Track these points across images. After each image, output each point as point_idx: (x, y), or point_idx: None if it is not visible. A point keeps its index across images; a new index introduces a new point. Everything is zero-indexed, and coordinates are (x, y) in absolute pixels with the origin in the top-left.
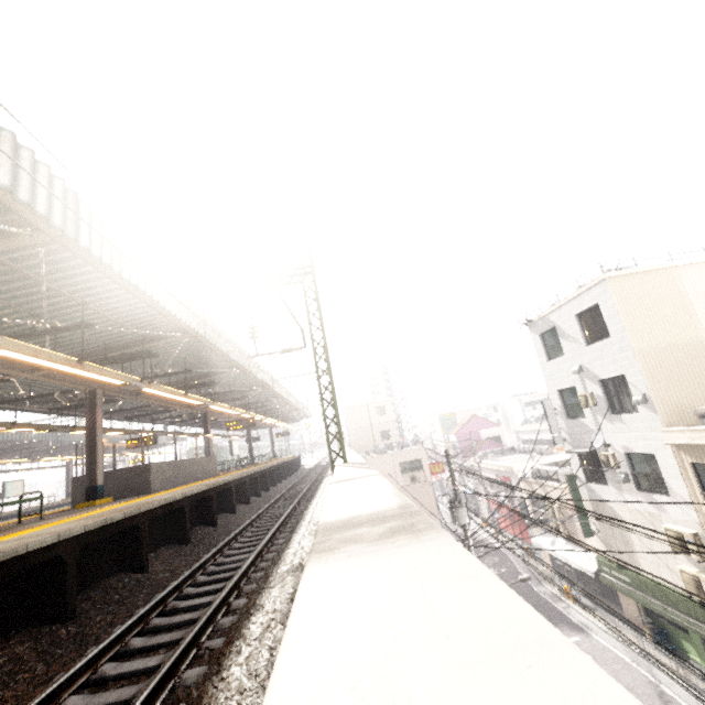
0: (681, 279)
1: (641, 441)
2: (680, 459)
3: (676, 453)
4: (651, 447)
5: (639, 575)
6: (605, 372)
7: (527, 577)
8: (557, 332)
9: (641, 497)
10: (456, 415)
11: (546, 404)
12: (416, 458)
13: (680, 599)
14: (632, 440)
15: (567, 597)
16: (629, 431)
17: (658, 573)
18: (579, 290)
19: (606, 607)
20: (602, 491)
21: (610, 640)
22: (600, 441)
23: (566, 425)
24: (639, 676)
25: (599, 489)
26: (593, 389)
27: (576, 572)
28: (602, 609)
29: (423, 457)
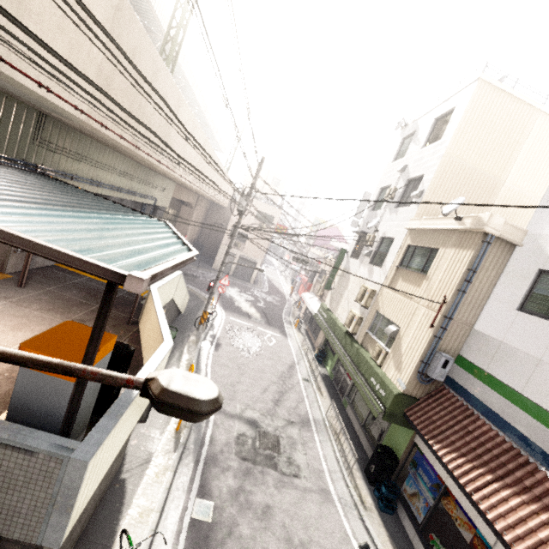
0: (534, 124)
1: (396, 228)
2: (404, 242)
3: (406, 237)
4: (397, 233)
5: (332, 315)
6: (415, 172)
7: (261, 269)
8: (415, 135)
9: (368, 268)
10: (327, 225)
11: (367, 195)
12: (272, 215)
13: (339, 328)
14: (392, 227)
15: (295, 325)
16: (395, 220)
17: (341, 315)
18: (455, 92)
19: (310, 338)
20: (352, 263)
21: (295, 345)
22: (374, 223)
23: (367, 216)
24: (290, 358)
25: (352, 262)
26: (400, 186)
27: (312, 318)
28: (307, 337)
29: (277, 217)
